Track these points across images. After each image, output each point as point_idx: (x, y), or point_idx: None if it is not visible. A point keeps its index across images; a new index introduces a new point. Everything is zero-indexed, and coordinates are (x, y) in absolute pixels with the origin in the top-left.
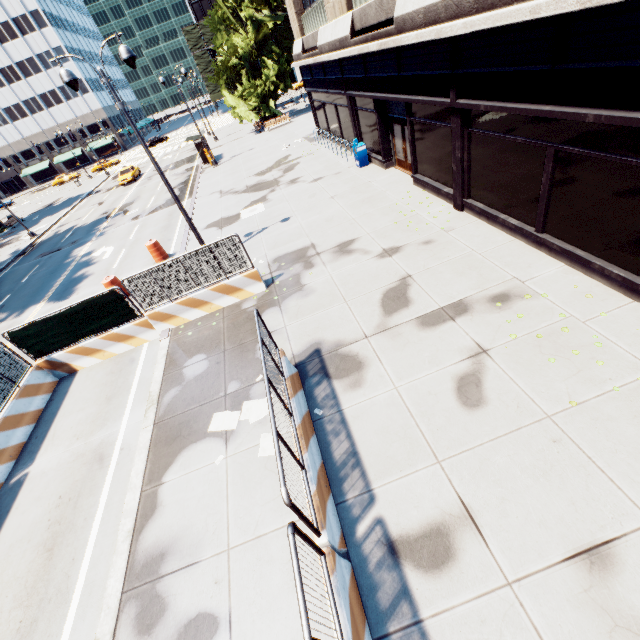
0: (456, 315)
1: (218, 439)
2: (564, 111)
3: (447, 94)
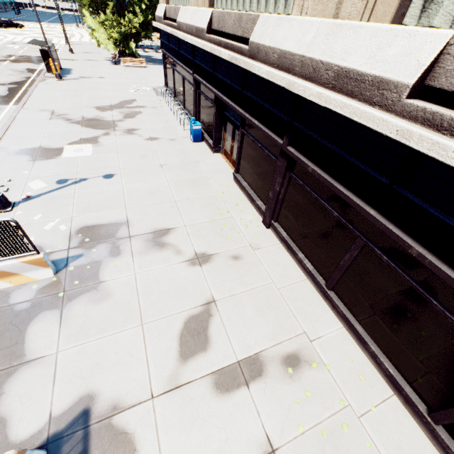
0: (251, 378)
1: None
2: (389, 227)
3: (280, 134)
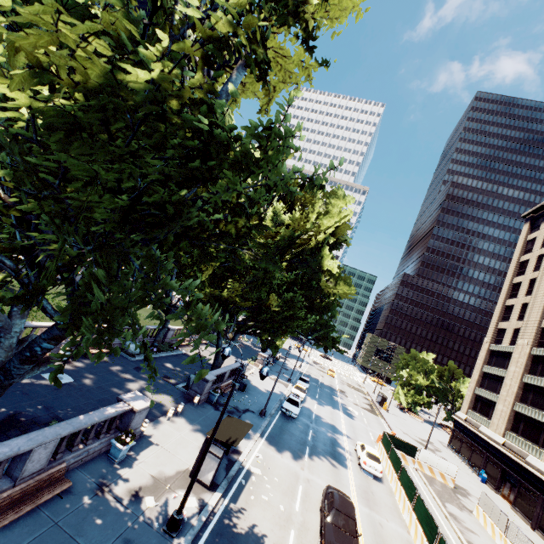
0: None
1: (457, 508)
2: None
3: (538, 491)
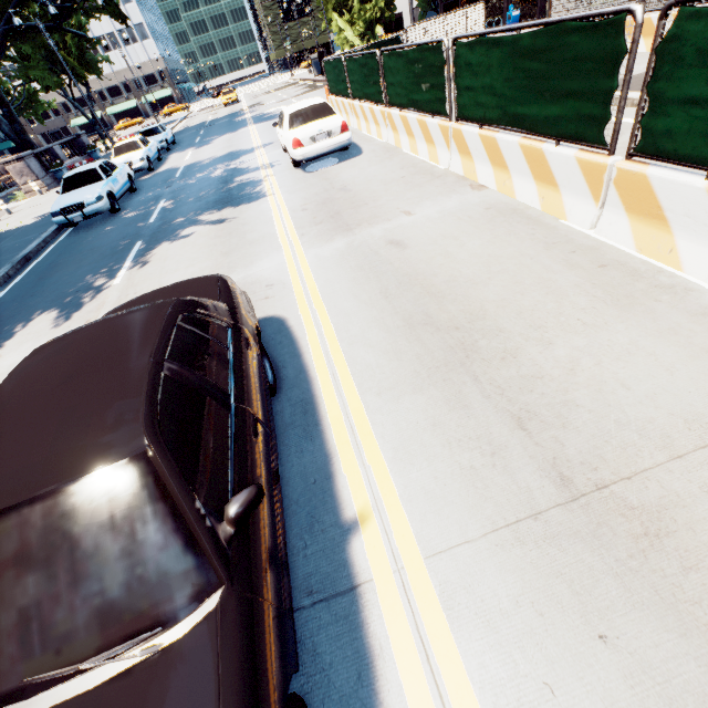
0: None
1: None
2: None
3: None
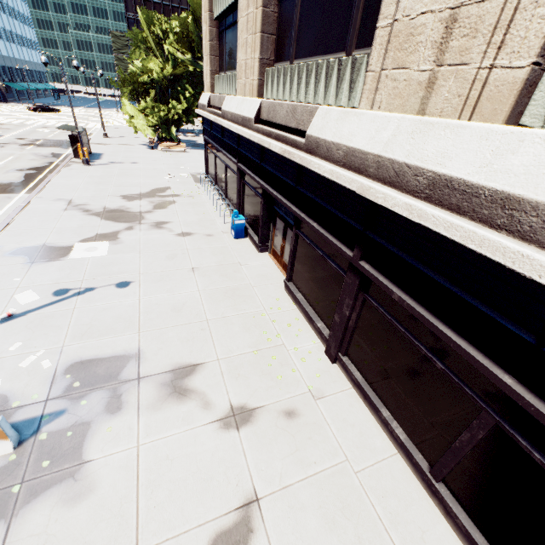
0: None
1: None
2: (544, 413)
3: (349, 243)
